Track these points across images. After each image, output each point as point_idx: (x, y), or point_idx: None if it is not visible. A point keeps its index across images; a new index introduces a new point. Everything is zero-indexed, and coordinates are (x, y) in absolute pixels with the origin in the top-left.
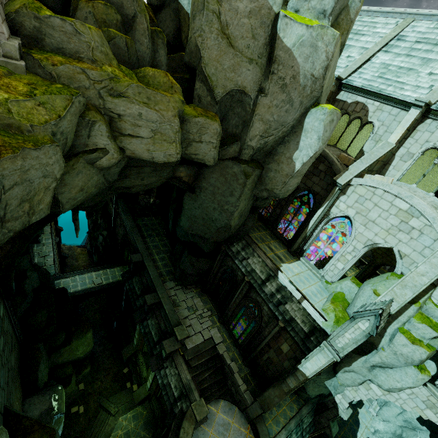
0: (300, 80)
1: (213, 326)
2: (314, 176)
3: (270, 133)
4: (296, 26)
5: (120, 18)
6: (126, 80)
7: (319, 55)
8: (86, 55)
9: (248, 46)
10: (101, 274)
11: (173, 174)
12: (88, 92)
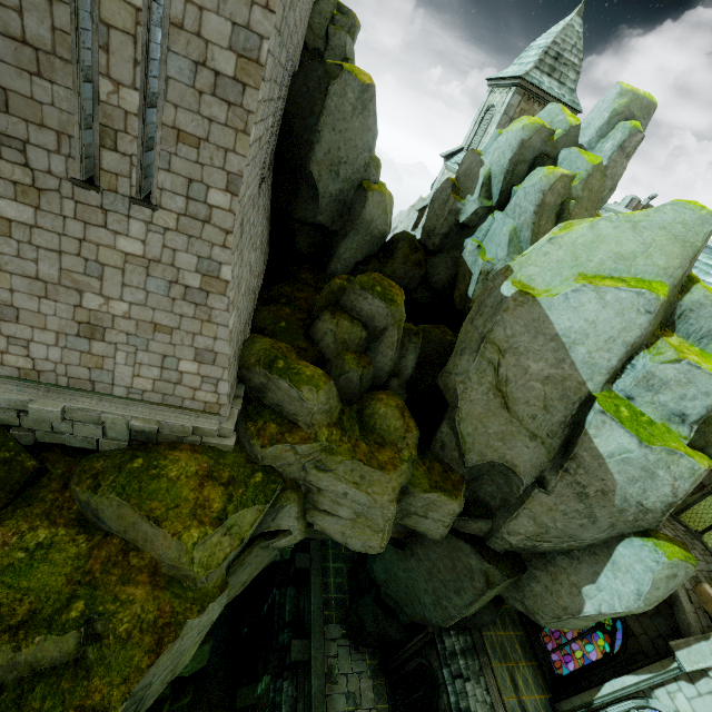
0: (614, 499)
1: None
2: None
3: (546, 538)
4: (620, 432)
5: (365, 334)
6: (341, 452)
7: (657, 484)
8: (304, 419)
9: (534, 416)
10: None
11: None
12: (291, 468)
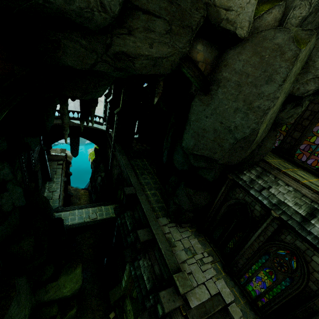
0: None
1: (218, 277)
2: None
3: None
4: None
5: None
6: None
7: None
8: None
9: None
10: (97, 210)
11: (189, 51)
12: None
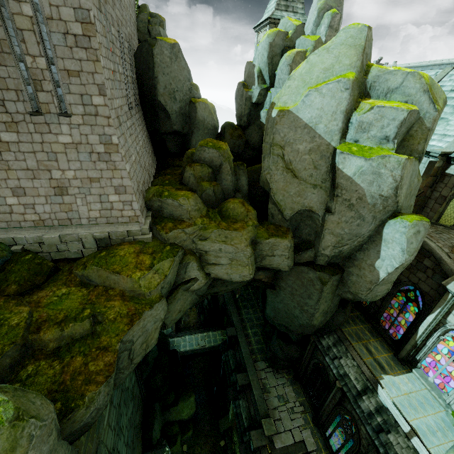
0: (367, 200)
1: (305, 427)
2: (418, 271)
3: (344, 243)
4: (354, 159)
5: (211, 170)
6: (211, 227)
7: (384, 179)
8: (186, 216)
9: (311, 175)
10: (205, 337)
11: (252, 278)
12: (186, 242)
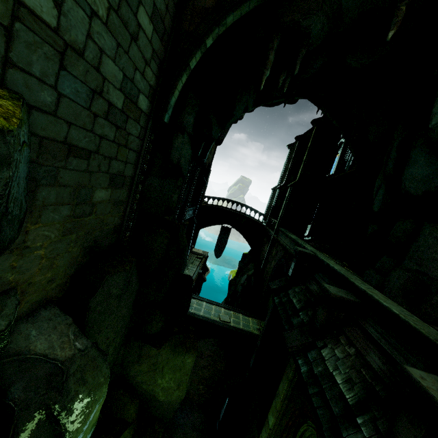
0: None
1: None
2: None
3: None
4: None
5: None
6: None
7: None
8: None
9: None
10: (231, 314)
11: None
12: None
